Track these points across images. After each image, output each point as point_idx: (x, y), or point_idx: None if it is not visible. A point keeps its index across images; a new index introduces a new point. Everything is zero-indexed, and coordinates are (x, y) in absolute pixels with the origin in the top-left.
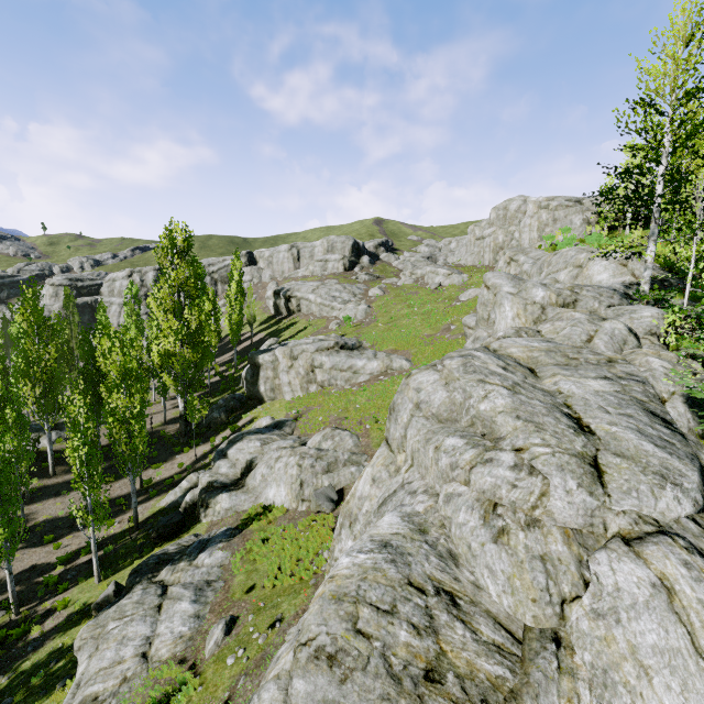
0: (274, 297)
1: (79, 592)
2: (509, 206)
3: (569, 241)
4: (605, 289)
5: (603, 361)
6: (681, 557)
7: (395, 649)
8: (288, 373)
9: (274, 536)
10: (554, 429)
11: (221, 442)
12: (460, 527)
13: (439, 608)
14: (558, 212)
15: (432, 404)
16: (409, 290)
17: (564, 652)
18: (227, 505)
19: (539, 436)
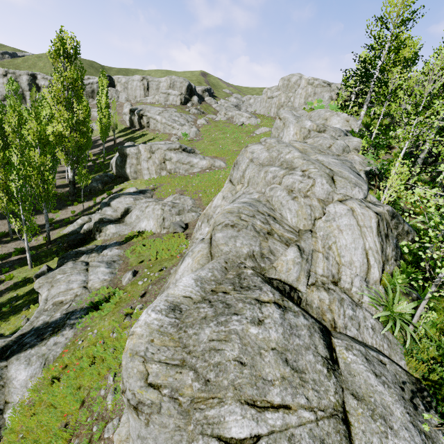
0: (130, 114)
1: (18, 273)
2: (291, 79)
3: (321, 106)
4: (338, 129)
5: (335, 154)
6: (358, 203)
7: (256, 225)
8: (148, 162)
9: (149, 243)
10: (319, 165)
11: (101, 201)
12: (277, 197)
13: (270, 220)
14: (317, 89)
15: (260, 158)
16: (224, 124)
17: (313, 233)
18: (114, 231)
19: (313, 165)
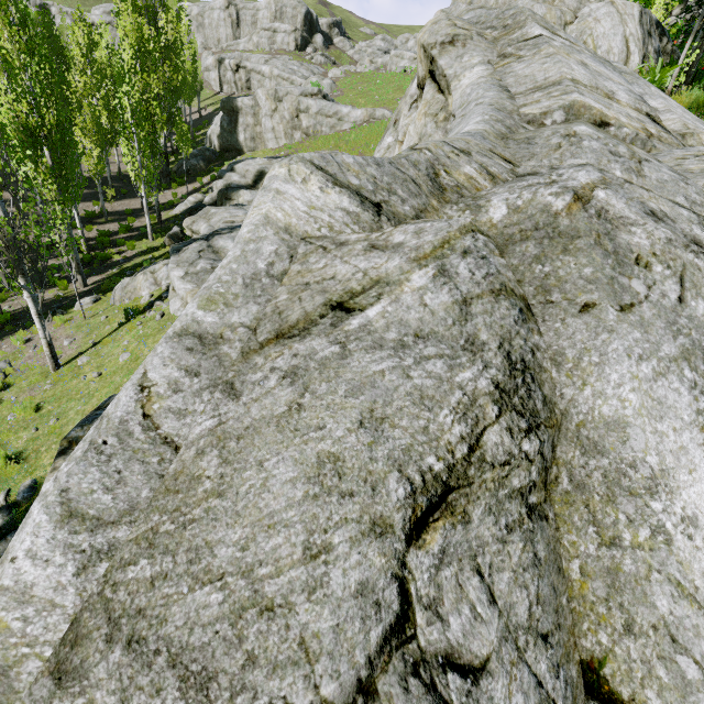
0: (216, 67)
1: (137, 245)
2: None
3: None
4: None
5: None
6: None
7: None
8: (272, 118)
9: None
10: None
11: (210, 181)
12: None
13: None
14: None
15: None
16: (373, 75)
17: None
18: (249, 198)
19: None
